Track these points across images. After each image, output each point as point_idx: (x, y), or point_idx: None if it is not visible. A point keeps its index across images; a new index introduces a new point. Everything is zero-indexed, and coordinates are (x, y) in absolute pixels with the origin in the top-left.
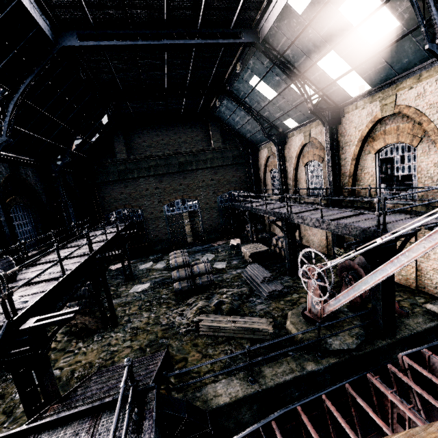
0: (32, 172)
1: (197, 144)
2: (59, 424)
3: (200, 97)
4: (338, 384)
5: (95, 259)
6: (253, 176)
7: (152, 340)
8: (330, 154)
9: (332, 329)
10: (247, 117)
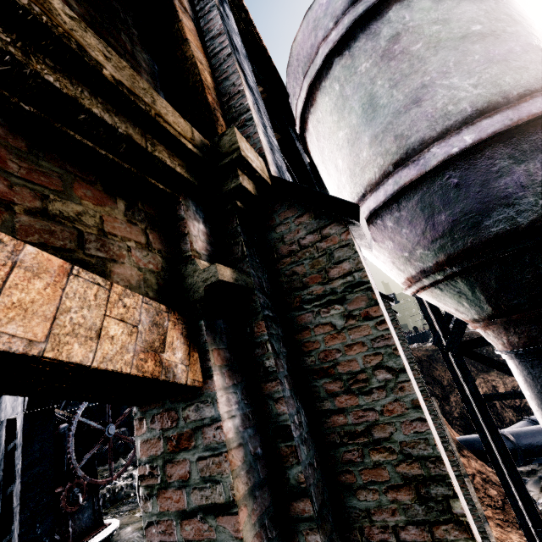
0: None
1: None
2: None
3: None
4: None
5: None
6: None
7: None
8: None
9: None
10: None
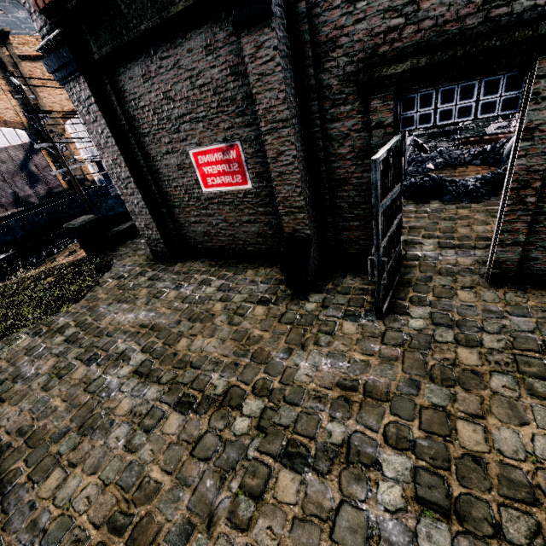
0: None
1: None
2: None
3: None
4: None
5: None
6: None
7: None
8: None
9: None
10: None
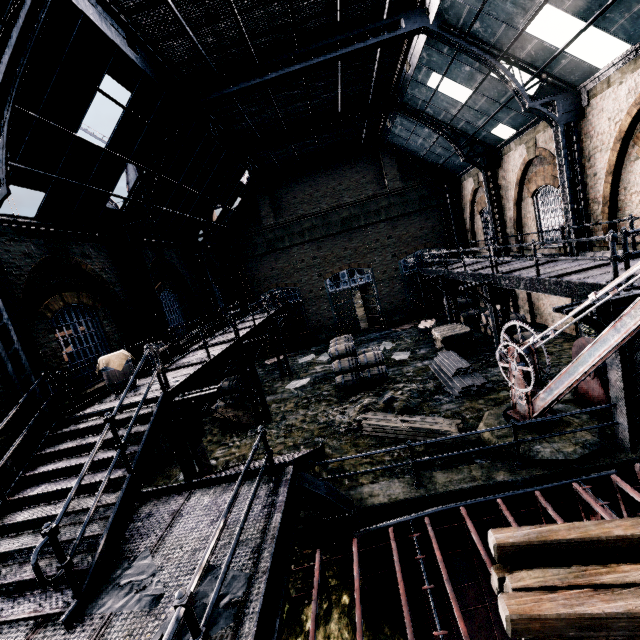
0: (176, 253)
1: (365, 189)
2: (210, 485)
3: (361, 121)
4: (522, 490)
5: (242, 345)
6: (453, 225)
7: (308, 438)
8: (565, 171)
9: (546, 434)
10: (434, 135)
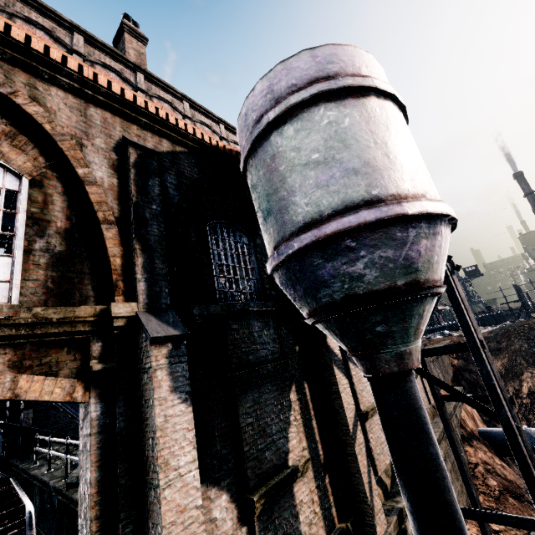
0: None
1: None
2: None
3: None
4: None
5: None
6: None
7: None
8: None
9: None
10: None
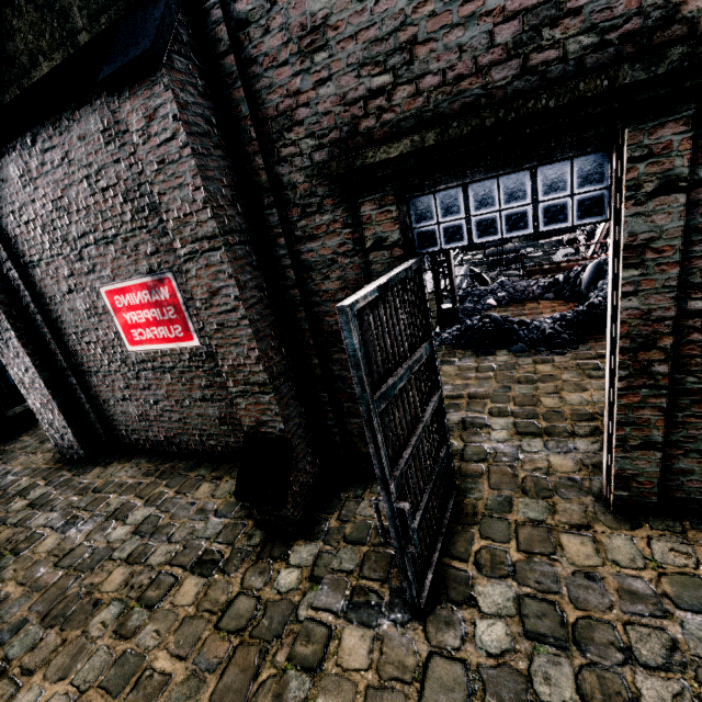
0: None
1: None
2: None
3: None
4: None
5: None
6: None
7: None
8: None
9: None
10: None
